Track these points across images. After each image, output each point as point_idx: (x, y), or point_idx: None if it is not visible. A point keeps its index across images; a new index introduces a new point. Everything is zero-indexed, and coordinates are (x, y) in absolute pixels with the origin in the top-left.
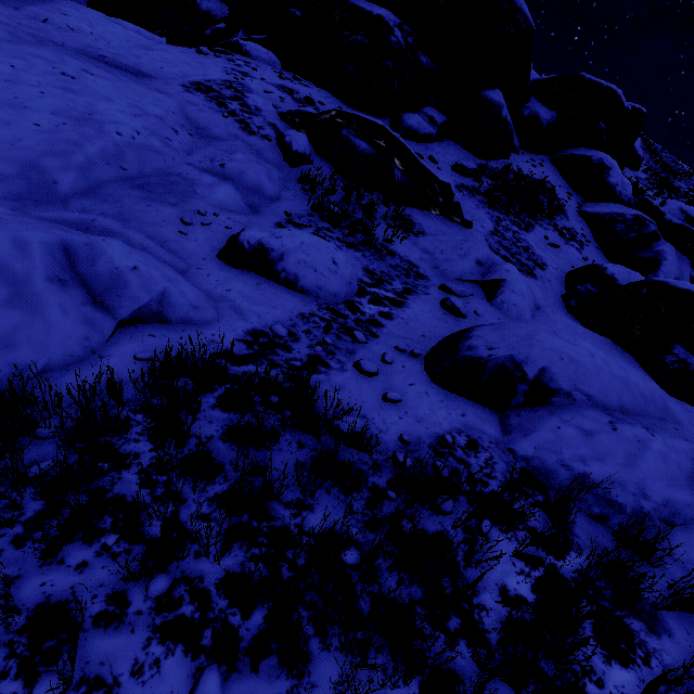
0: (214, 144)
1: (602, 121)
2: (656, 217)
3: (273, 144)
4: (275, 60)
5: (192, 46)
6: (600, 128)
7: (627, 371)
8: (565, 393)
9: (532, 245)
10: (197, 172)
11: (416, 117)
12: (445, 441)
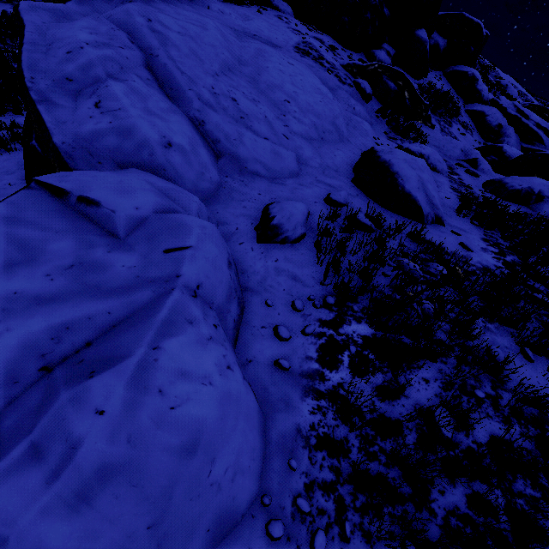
0: (337, 94)
1: (472, 46)
2: (502, 110)
3: (354, 89)
4: (292, 11)
5: (243, 3)
6: (471, 51)
7: None
8: (547, 197)
9: (456, 135)
10: (353, 115)
11: (383, 53)
12: (527, 214)
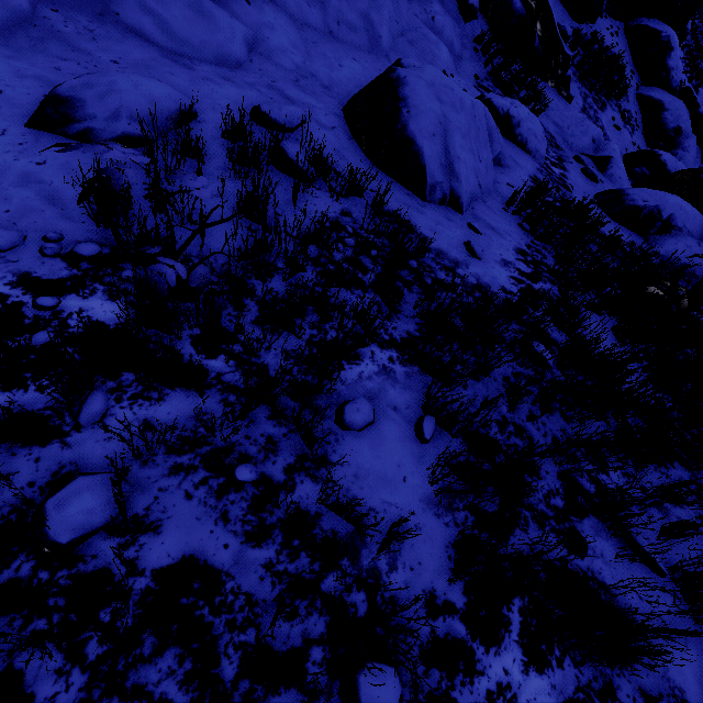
0: None
1: None
2: (692, 109)
3: None
4: None
5: None
6: None
7: None
8: (678, 228)
9: (605, 126)
10: (424, 27)
11: None
12: (634, 244)
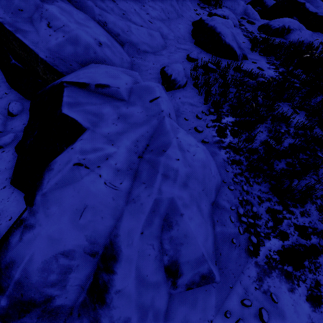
0: None
1: None
2: None
3: None
4: None
5: None
6: None
7: (298, 22)
8: (292, 29)
9: None
10: None
11: None
12: (283, 42)
